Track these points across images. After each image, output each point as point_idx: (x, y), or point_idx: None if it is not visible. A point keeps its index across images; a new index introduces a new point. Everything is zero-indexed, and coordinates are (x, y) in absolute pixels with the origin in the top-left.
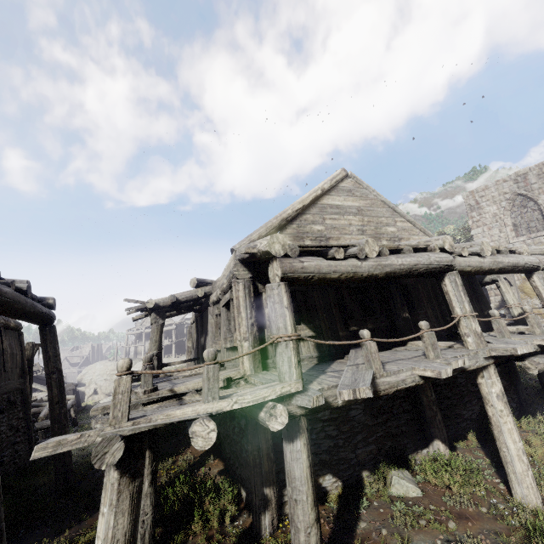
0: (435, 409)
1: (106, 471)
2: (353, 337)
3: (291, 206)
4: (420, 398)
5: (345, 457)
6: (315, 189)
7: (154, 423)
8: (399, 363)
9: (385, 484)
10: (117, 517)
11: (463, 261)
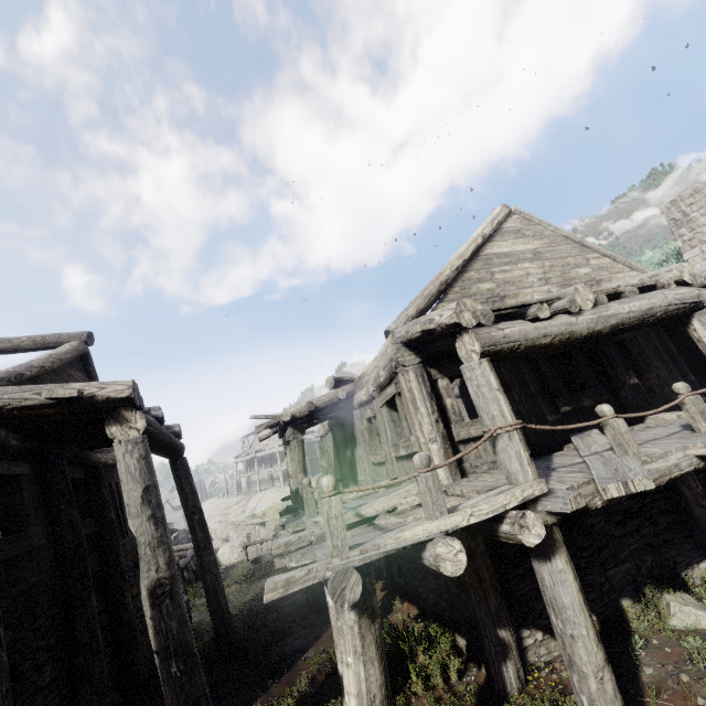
0: None
1: (338, 613)
2: (566, 421)
3: (449, 265)
4: (680, 492)
5: (593, 582)
6: (474, 238)
7: (384, 549)
8: (656, 444)
9: (658, 615)
10: (367, 667)
11: None
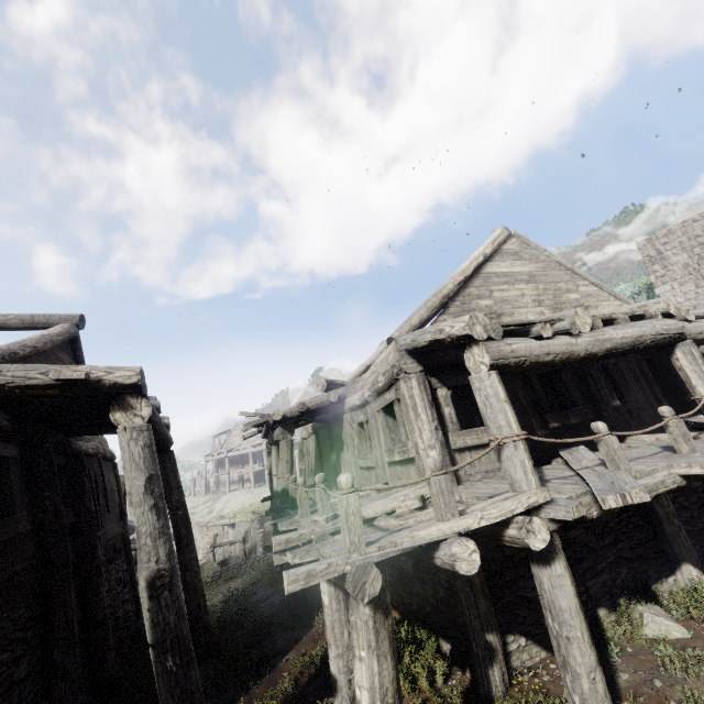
0: (677, 522)
1: (352, 608)
2: (554, 437)
3: (452, 280)
4: (653, 509)
5: None
6: (476, 256)
7: (401, 547)
8: (642, 462)
9: (631, 625)
10: (381, 661)
11: (693, 327)
